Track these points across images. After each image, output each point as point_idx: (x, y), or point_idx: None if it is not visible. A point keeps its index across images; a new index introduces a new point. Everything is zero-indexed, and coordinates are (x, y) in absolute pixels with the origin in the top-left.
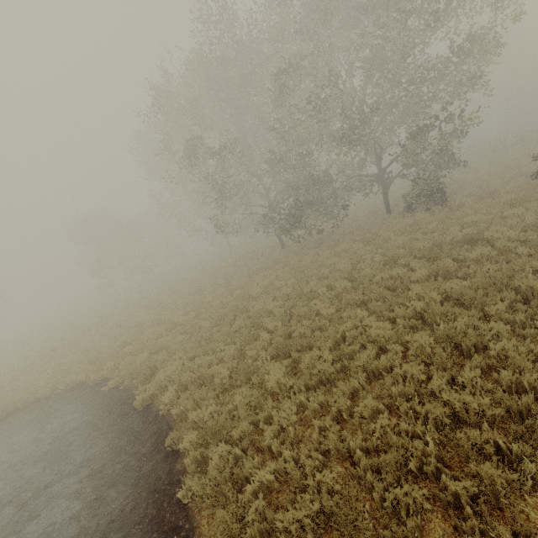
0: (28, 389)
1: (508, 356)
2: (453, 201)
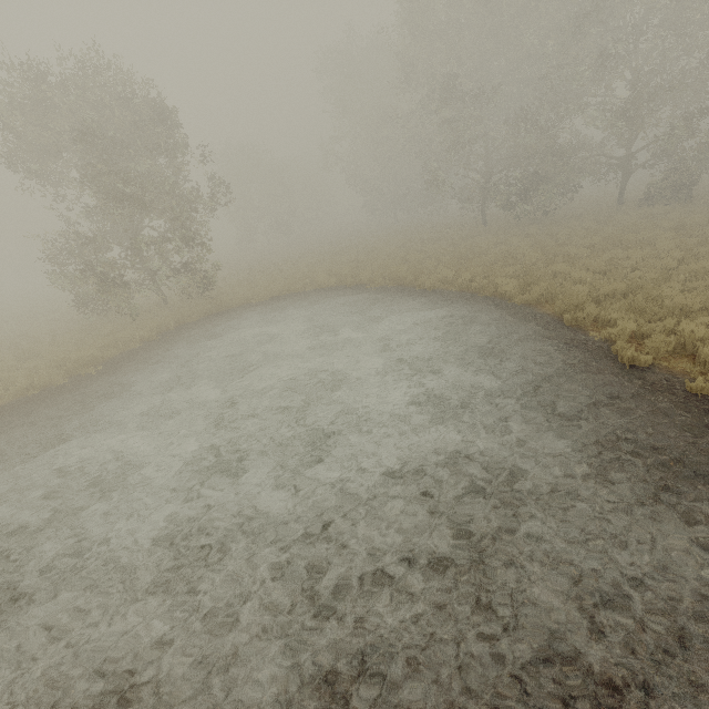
0: (284, 283)
1: None
2: (699, 199)
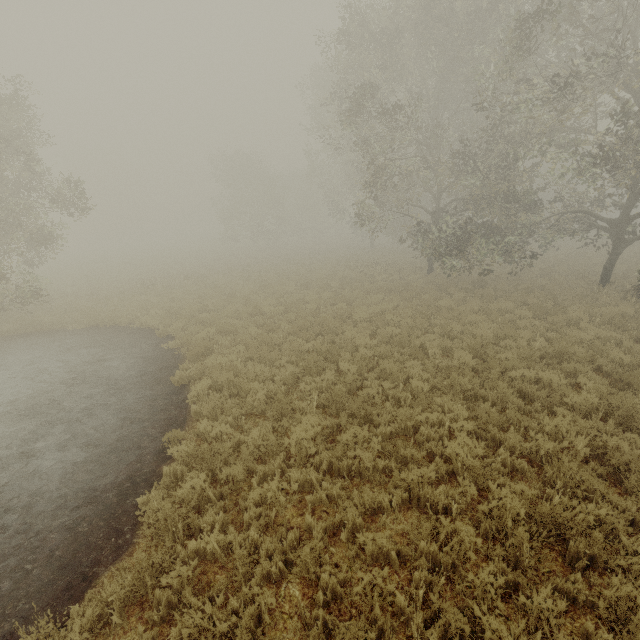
0: (111, 312)
1: (636, 615)
2: None
